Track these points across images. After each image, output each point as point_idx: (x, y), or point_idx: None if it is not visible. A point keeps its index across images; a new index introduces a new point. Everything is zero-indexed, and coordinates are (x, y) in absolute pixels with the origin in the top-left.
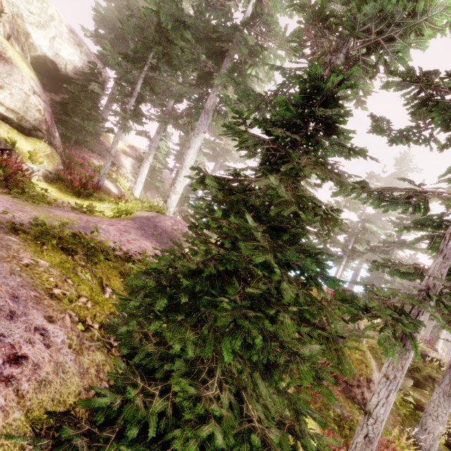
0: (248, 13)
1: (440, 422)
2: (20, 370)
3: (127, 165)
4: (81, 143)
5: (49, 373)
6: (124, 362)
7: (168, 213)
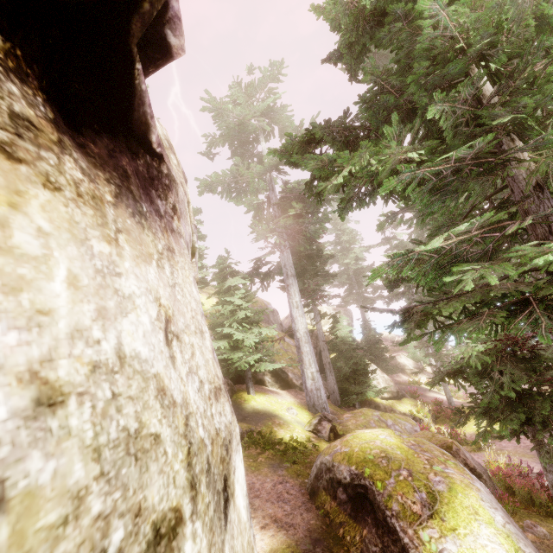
0: None
1: None
2: None
3: (405, 362)
4: None
5: None
6: None
7: None
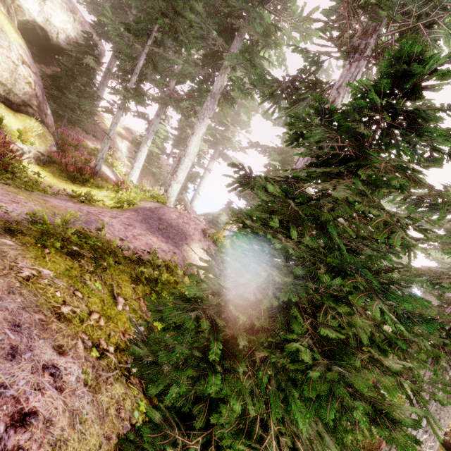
0: None
1: (442, 425)
2: (27, 434)
3: (123, 149)
4: (74, 122)
5: (64, 428)
6: (143, 390)
7: (168, 203)
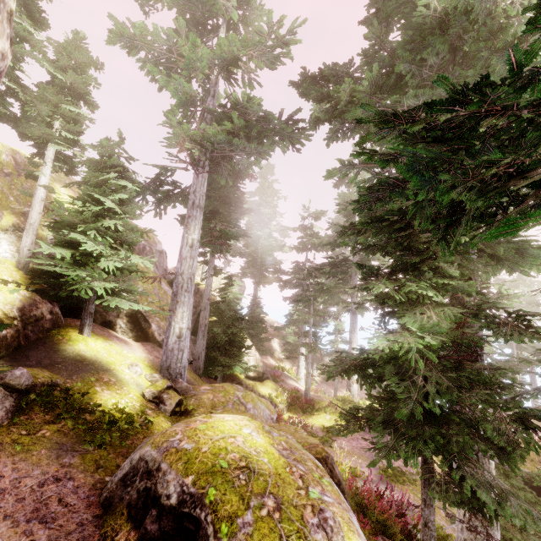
0: None
1: None
2: None
3: (277, 347)
4: None
5: None
6: None
7: (355, 400)
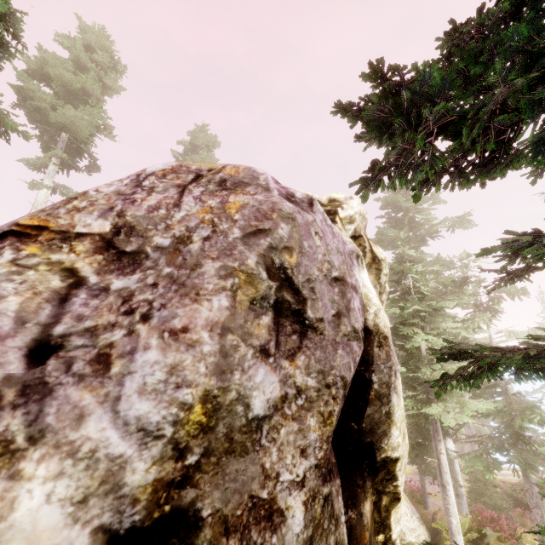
0: None
1: None
2: None
3: None
4: None
5: None
6: None
7: None
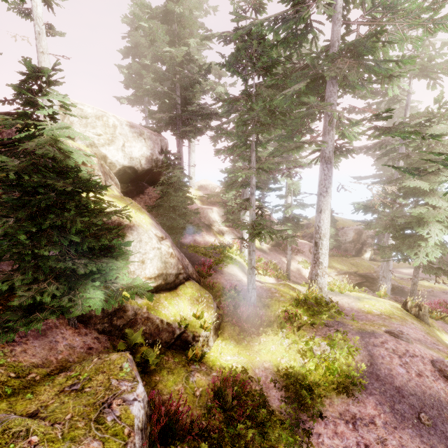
0: (340, 2)
1: None
2: None
3: (216, 218)
4: None
5: None
6: None
7: (324, 295)
